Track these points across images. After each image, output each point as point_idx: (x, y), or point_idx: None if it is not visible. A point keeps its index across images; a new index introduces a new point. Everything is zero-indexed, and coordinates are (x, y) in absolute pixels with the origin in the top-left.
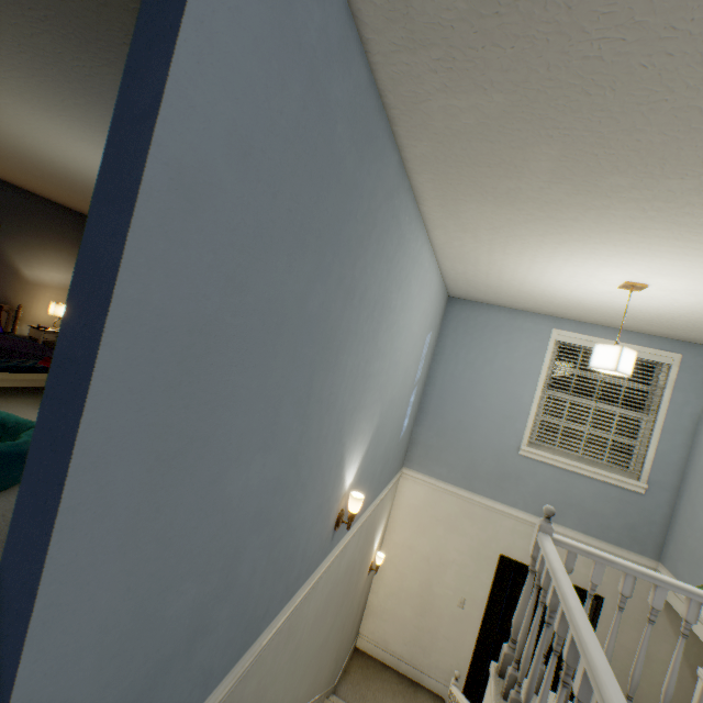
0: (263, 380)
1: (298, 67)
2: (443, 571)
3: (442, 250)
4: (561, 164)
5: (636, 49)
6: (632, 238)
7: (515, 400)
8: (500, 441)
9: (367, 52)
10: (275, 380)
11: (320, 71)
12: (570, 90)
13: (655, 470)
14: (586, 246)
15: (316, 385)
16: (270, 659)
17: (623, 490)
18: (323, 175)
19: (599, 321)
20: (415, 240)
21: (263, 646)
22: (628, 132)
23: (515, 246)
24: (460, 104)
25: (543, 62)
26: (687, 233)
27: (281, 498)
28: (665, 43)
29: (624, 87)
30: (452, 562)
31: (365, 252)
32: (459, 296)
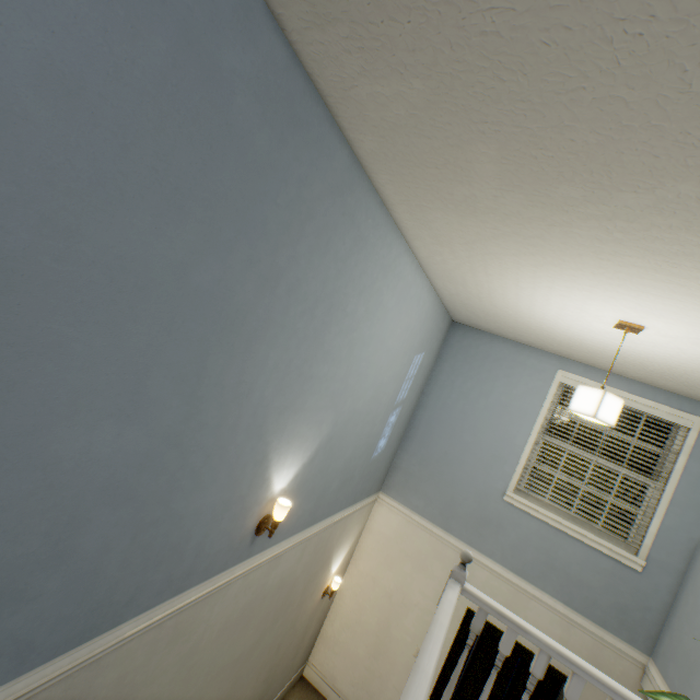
0: (114, 341)
1: (162, 21)
2: (404, 613)
3: (428, 266)
4: (505, 167)
5: (531, 22)
6: (608, 266)
7: (507, 440)
8: (485, 481)
9: (283, 29)
10: (136, 346)
11: (202, 34)
12: (482, 75)
13: (657, 547)
14: (564, 272)
15: (213, 367)
16: (142, 655)
17: (616, 563)
18: (213, 143)
19: (609, 367)
20: (387, 247)
21: (125, 636)
22: (559, 129)
23: (495, 266)
24: (385, 92)
25: (444, 39)
26: (664, 263)
27: (154, 478)
28: (558, 13)
29: (535, 71)
30: (414, 605)
31: (295, 241)
32: (462, 321)
